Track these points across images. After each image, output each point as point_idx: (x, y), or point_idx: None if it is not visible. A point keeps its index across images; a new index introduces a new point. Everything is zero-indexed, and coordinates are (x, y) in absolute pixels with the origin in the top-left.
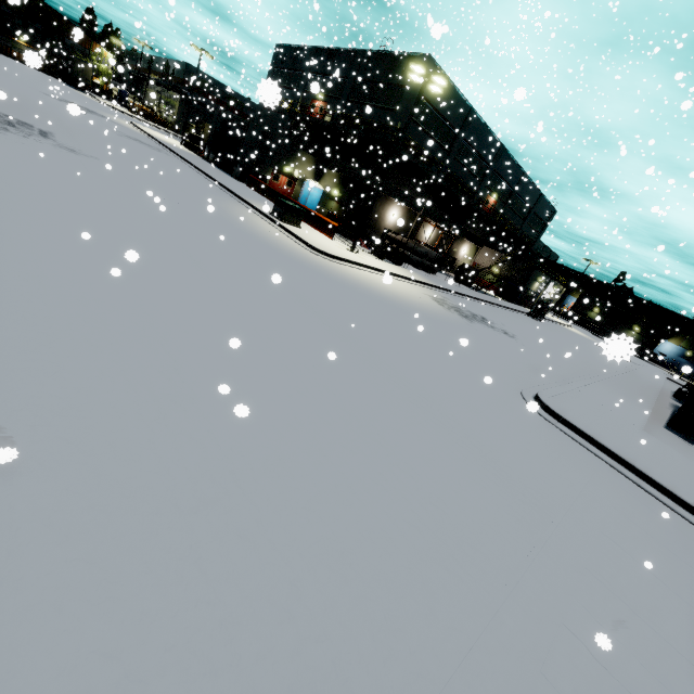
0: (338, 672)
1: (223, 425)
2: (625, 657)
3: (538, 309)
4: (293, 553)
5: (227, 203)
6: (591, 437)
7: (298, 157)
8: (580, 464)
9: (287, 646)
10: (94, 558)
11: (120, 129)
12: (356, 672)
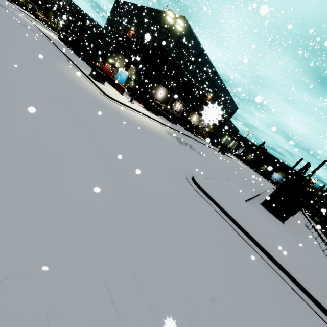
0: None
1: None
2: (140, 304)
3: (222, 149)
4: None
5: (63, 63)
6: (211, 197)
7: (117, 56)
8: (197, 207)
9: None
10: None
11: (18, 19)
12: None
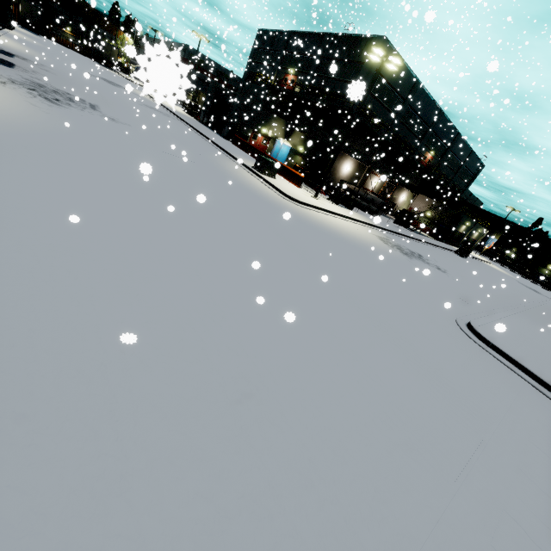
0: (349, 527)
1: (247, 339)
2: None
3: (464, 248)
4: (307, 438)
5: (220, 158)
6: (516, 361)
7: (273, 121)
8: (508, 383)
9: (313, 504)
10: (185, 431)
11: (140, 99)
12: (360, 528)
